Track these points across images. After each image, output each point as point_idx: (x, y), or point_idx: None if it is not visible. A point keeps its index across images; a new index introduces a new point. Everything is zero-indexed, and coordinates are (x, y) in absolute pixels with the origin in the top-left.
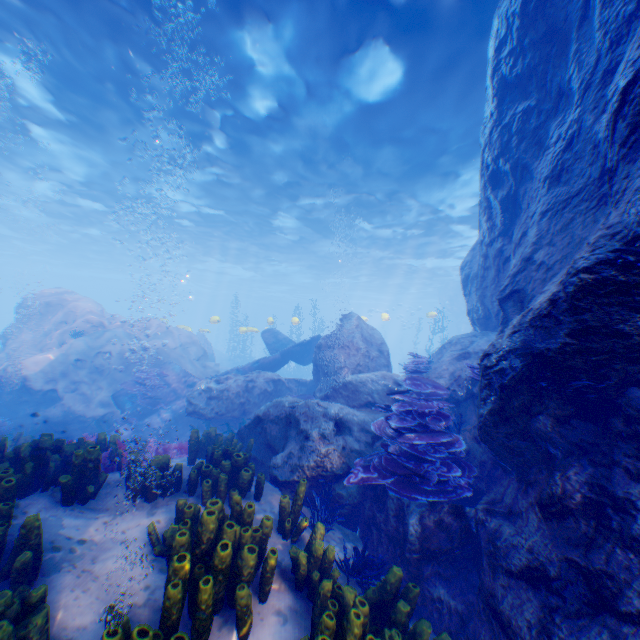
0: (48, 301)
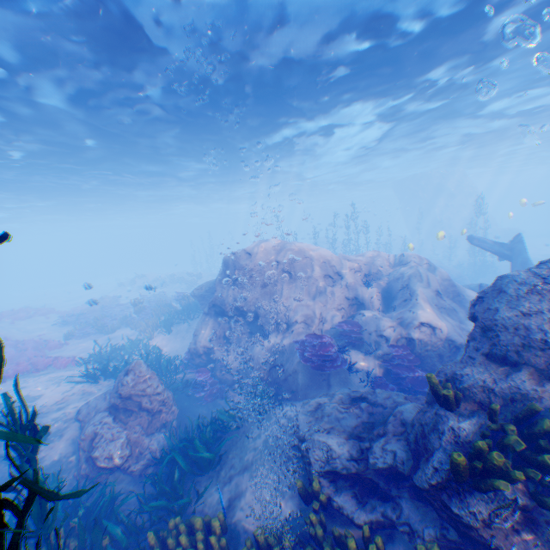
0: (285, 256)
